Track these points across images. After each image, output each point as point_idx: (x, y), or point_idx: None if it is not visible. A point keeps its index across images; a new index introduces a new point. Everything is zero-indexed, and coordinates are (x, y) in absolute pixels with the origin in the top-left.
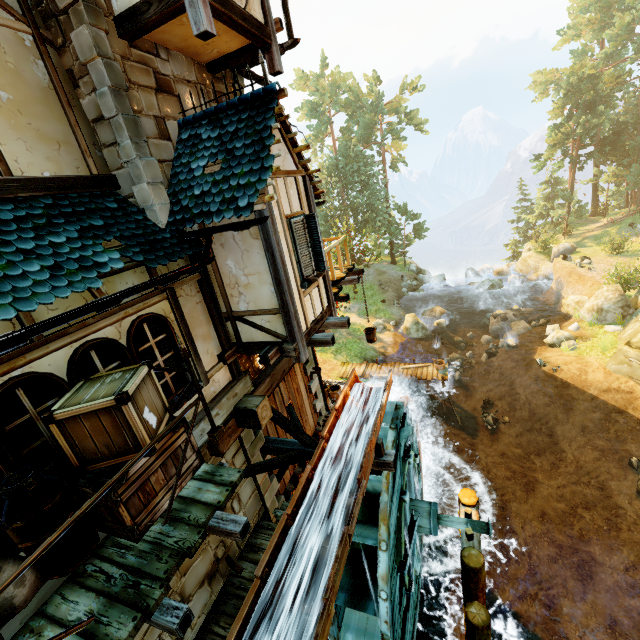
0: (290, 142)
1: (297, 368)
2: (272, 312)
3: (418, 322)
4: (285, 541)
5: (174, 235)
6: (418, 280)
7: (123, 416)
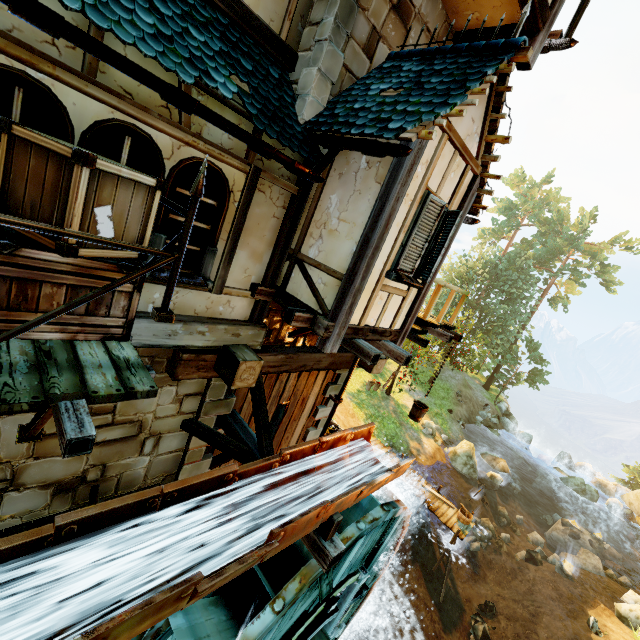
0: (490, 125)
1: (320, 379)
2: (335, 274)
3: (472, 456)
4: (131, 518)
5: (304, 134)
6: (500, 421)
7: (69, 180)
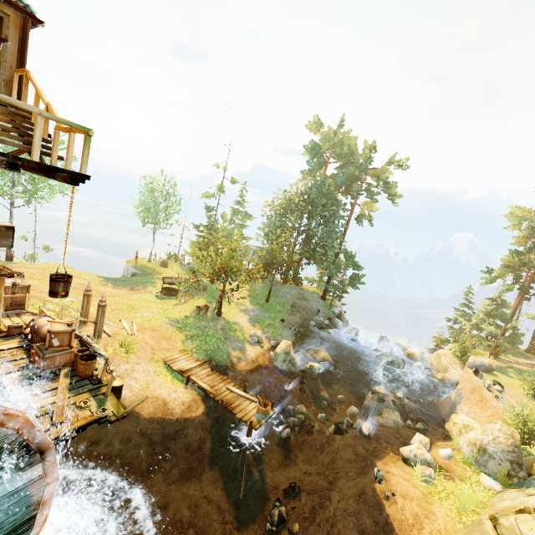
0: None
1: None
2: None
3: (289, 353)
4: None
5: None
6: (331, 321)
7: None
